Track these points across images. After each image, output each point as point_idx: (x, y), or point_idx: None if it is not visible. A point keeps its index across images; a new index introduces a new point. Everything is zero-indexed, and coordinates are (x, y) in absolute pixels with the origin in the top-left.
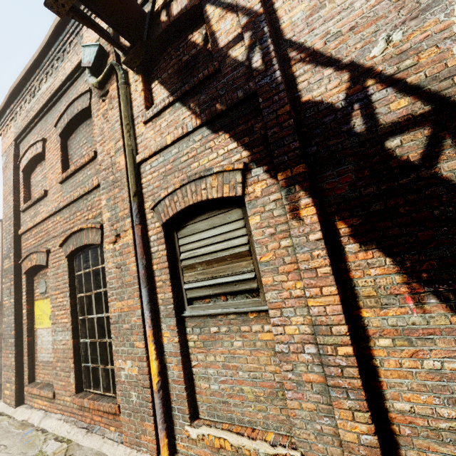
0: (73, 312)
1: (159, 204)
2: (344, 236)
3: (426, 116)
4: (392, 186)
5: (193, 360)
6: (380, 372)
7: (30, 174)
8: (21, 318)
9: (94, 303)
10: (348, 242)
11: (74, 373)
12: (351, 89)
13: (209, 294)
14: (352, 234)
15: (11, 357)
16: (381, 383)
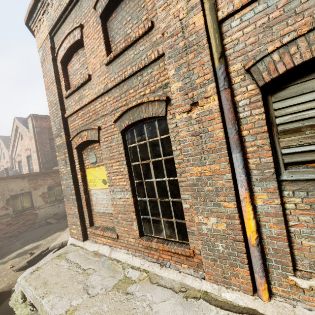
0: (130, 177)
1: (260, 62)
2: None
3: None
4: None
5: (291, 220)
6: None
7: (67, 65)
8: (76, 182)
9: (152, 170)
10: None
11: (137, 223)
12: None
13: None
14: None
15: (73, 208)
16: None
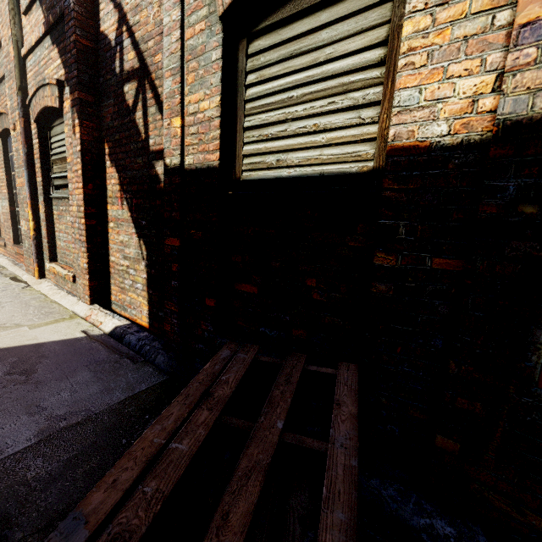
0: (9, 186)
1: (32, 103)
2: (107, 155)
3: (137, 72)
4: (123, 123)
5: (56, 227)
6: (110, 241)
7: None
8: None
9: None
10: (107, 159)
11: (12, 230)
12: (118, 31)
13: (62, 184)
14: (109, 154)
15: None
16: (109, 247)
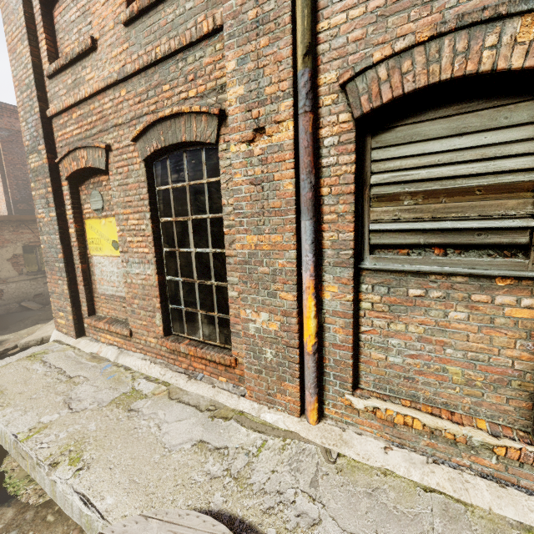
0: (156, 241)
1: (362, 77)
2: None
3: None
4: None
5: (364, 324)
6: None
7: (52, 8)
8: (67, 239)
9: (191, 233)
10: None
11: (161, 314)
12: None
13: (418, 243)
14: None
15: (61, 284)
16: None
